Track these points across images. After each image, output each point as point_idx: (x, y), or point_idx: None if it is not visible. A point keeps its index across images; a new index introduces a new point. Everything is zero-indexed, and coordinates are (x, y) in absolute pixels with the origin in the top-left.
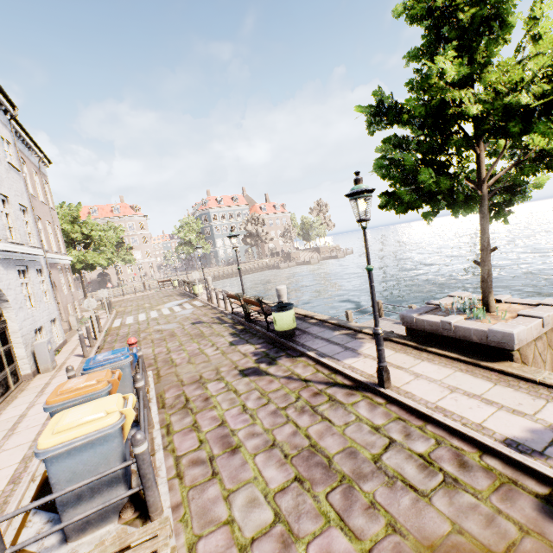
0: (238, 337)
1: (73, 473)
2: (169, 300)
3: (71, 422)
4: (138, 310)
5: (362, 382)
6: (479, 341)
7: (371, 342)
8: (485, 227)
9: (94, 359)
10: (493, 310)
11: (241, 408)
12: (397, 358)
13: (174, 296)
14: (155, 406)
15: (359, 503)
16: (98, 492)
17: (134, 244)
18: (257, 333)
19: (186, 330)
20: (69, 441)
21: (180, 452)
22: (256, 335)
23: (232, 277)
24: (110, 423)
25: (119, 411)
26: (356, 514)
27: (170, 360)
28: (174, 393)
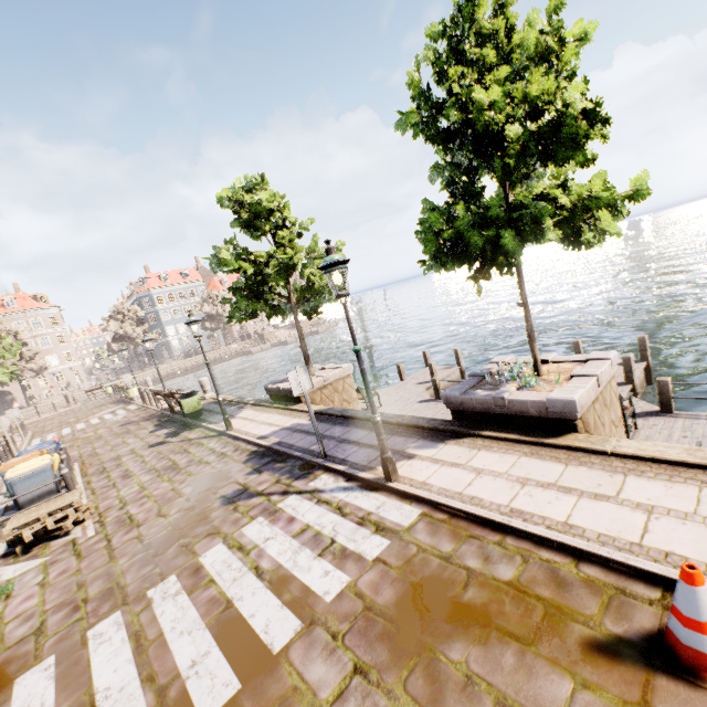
0: (159, 426)
1: (28, 489)
2: (101, 410)
3: (22, 466)
4: (61, 426)
5: (221, 431)
6: (291, 395)
7: (249, 409)
8: (297, 325)
9: (26, 450)
10: (313, 375)
11: (142, 462)
12: (254, 414)
13: (108, 405)
14: (80, 477)
15: (181, 473)
16: (43, 498)
17: (45, 347)
18: (177, 420)
19: (114, 431)
20: (24, 473)
21: (96, 487)
22: (175, 422)
23: (193, 372)
24: (45, 463)
25: (50, 459)
26: (177, 476)
27: (95, 453)
28: (95, 468)
